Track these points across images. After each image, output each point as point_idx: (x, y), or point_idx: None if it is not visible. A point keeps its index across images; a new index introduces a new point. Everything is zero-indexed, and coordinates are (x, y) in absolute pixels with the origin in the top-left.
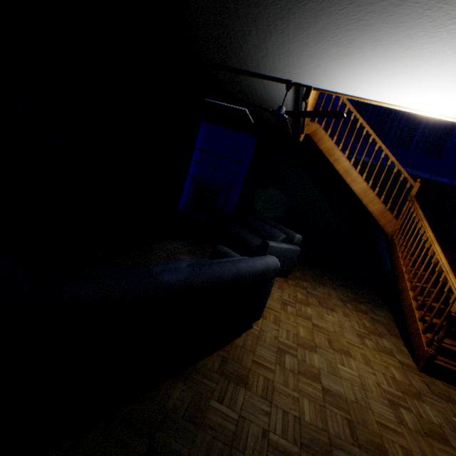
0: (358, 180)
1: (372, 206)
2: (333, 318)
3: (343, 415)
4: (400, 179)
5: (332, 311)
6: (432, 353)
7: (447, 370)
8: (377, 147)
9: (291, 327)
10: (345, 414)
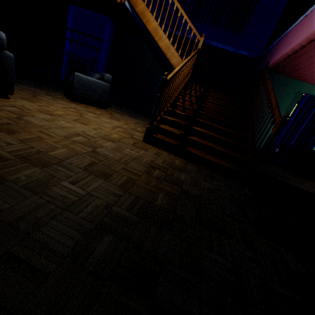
0: (163, 38)
1: (173, 60)
2: (109, 121)
3: (10, 122)
4: (191, 35)
5: (116, 120)
6: (149, 127)
7: (158, 139)
8: (175, 8)
9: (52, 109)
10: (13, 123)
